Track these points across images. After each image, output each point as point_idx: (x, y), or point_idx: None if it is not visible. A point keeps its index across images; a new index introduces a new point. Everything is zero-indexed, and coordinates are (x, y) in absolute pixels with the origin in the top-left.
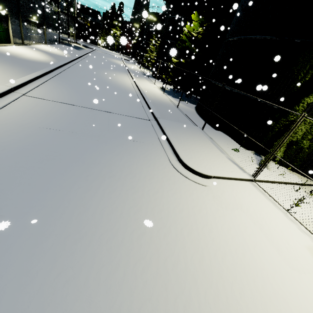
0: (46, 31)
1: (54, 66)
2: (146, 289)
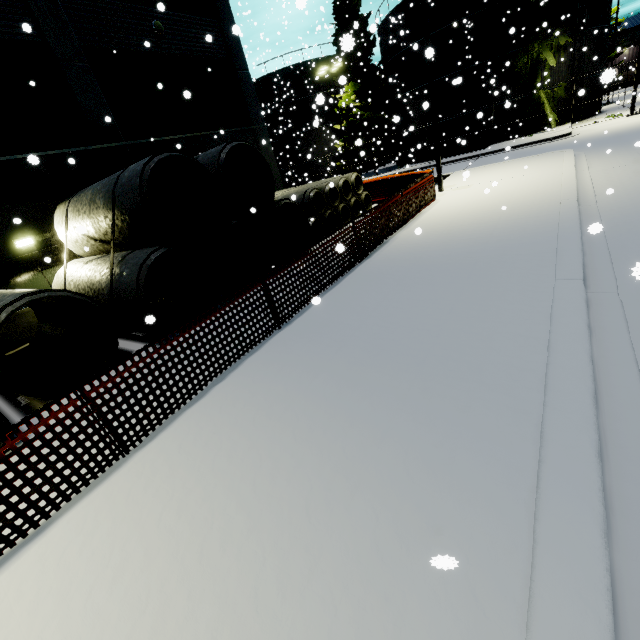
0: None
1: None
2: None
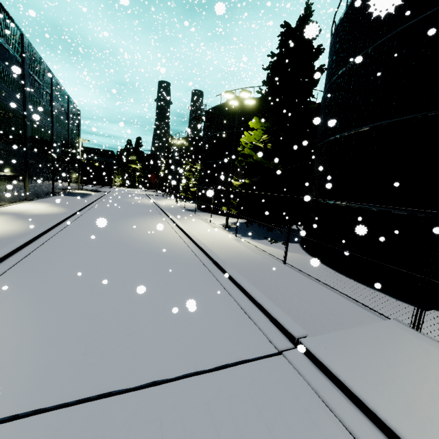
0: (28, 183)
1: (15, 245)
2: None
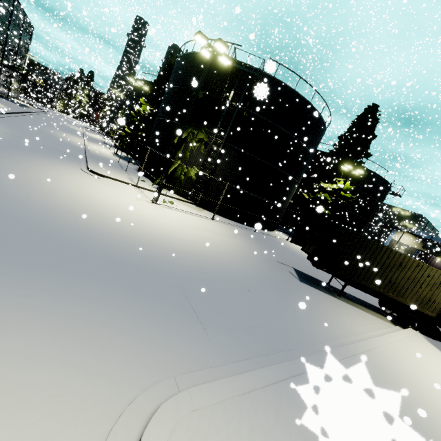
0: None
1: None
2: (41, 172)
